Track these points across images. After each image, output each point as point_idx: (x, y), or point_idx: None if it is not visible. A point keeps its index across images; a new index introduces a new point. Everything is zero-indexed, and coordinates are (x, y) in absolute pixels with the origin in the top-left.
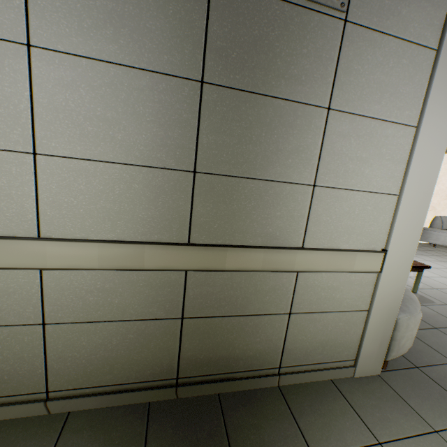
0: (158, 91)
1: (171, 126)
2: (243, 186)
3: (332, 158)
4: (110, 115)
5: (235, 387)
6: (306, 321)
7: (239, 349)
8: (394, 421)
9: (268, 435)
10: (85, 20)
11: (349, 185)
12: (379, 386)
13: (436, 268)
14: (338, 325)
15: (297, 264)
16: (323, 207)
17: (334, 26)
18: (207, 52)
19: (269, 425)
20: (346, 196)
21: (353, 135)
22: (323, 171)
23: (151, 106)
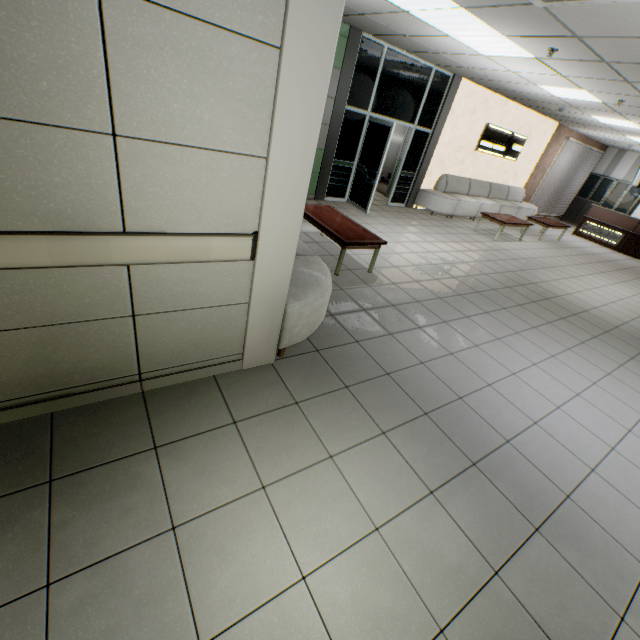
0: None
1: None
2: None
3: (137, 89)
4: None
5: (78, 403)
6: (163, 322)
7: (67, 363)
8: (262, 402)
9: (108, 440)
10: None
11: (182, 138)
12: (266, 374)
13: (414, 242)
14: (211, 322)
15: (116, 255)
16: (143, 171)
17: None
18: None
19: (113, 431)
20: (180, 156)
21: (168, 49)
22: (125, 111)
23: None
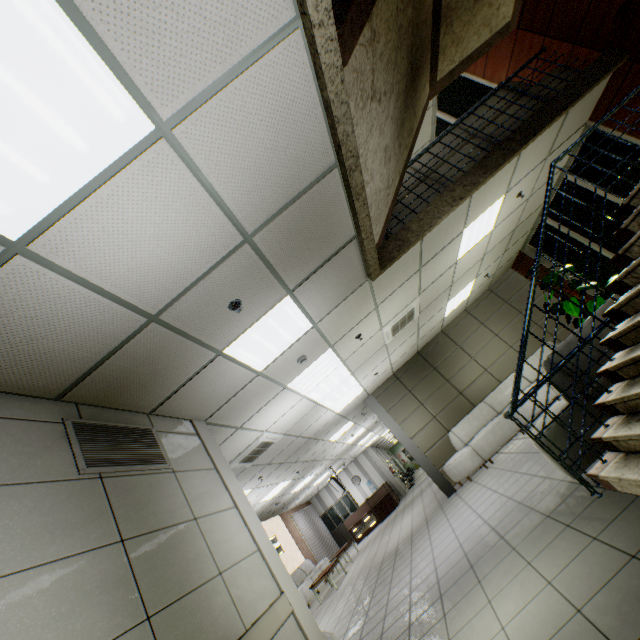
0: (97, 563)
1: (116, 587)
2: (185, 605)
3: (217, 547)
4: (65, 609)
5: None
6: None
7: None
8: None
9: None
10: (27, 538)
11: (235, 559)
12: None
13: None
14: None
15: None
16: (234, 585)
17: (171, 476)
18: (117, 519)
19: None
20: (239, 568)
21: (216, 527)
22: (218, 559)
23: (96, 579)
